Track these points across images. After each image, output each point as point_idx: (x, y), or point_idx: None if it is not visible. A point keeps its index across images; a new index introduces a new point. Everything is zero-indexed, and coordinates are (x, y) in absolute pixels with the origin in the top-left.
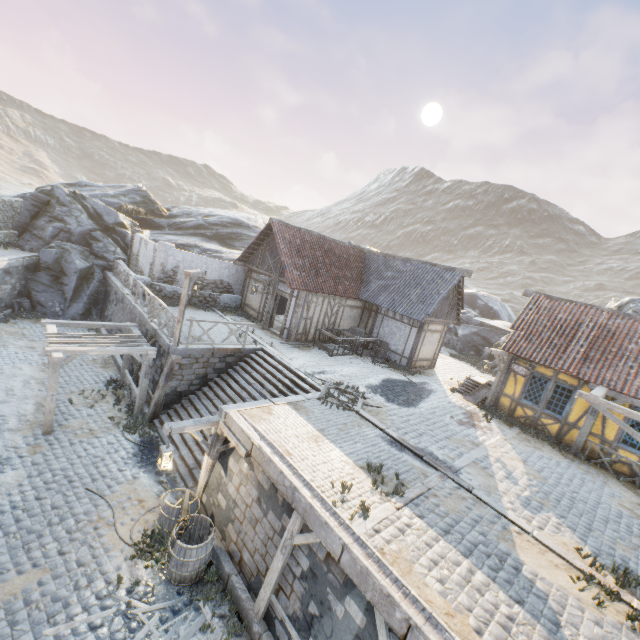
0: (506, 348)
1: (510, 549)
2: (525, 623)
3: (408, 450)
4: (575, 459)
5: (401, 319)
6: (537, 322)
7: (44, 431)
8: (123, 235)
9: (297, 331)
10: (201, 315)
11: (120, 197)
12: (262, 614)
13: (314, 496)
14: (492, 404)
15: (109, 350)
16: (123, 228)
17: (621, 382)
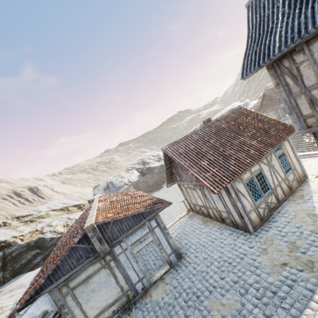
0: None
1: None
2: None
3: None
4: None
5: None
6: None
7: None
8: None
9: None
10: None
11: None
12: None
13: None
14: None
15: None
16: None
17: None
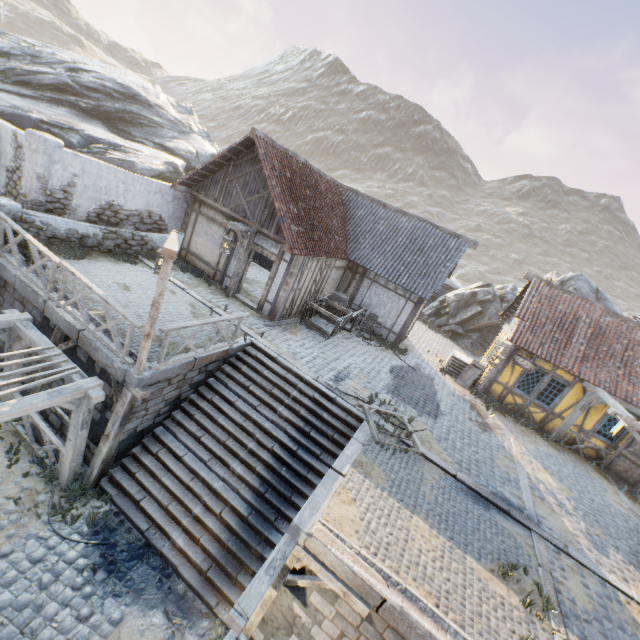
0: (514, 340)
1: None
2: None
3: (490, 503)
4: (558, 447)
5: (396, 290)
6: (540, 312)
7: None
8: None
9: (284, 307)
10: (131, 276)
11: None
12: None
13: None
14: (483, 389)
15: (7, 413)
16: None
17: (614, 384)
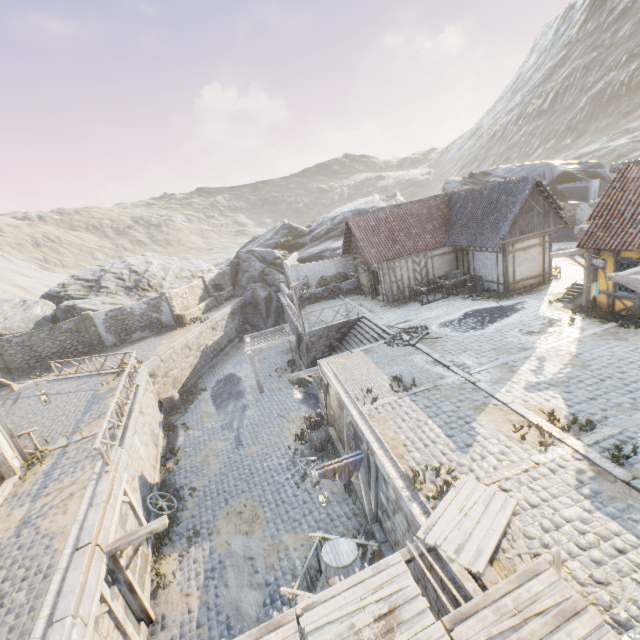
0: (580, 245)
1: (474, 413)
2: (443, 444)
3: (441, 364)
4: None
5: (485, 250)
6: (620, 201)
7: (260, 392)
8: (280, 265)
9: (392, 294)
10: (328, 304)
11: (274, 237)
12: None
13: (348, 396)
14: (590, 305)
15: (271, 344)
16: (279, 260)
17: None
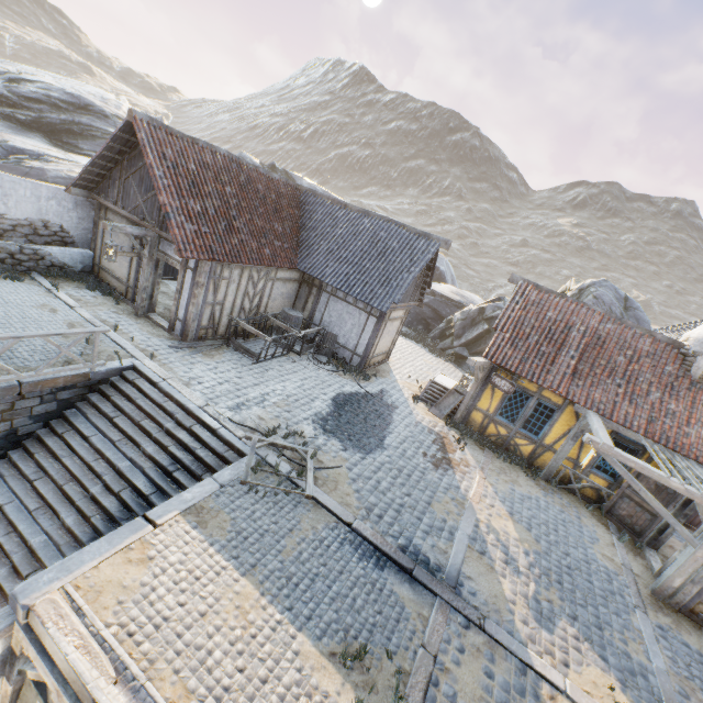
0: (489, 356)
1: None
2: None
3: (390, 560)
4: (548, 487)
5: (355, 303)
6: (524, 321)
7: None
8: None
9: (199, 325)
10: (1, 293)
11: None
12: None
13: None
14: (461, 419)
15: None
16: None
17: (610, 406)
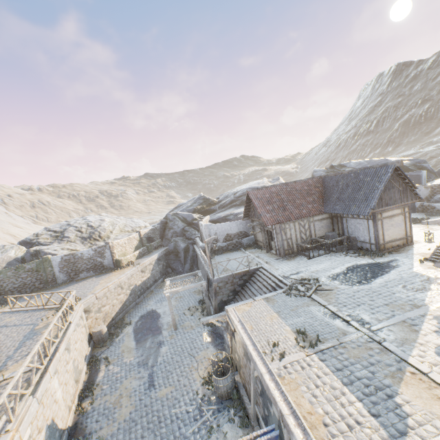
0: None
1: (393, 383)
2: (370, 427)
3: (339, 318)
4: None
5: (357, 217)
6: None
7: (174, 328)
8: (196, 224)
9: (283, 249)
10: (232, 255)
11: (193, 205)
12: (254, 416)
13: (255, 349)
14: None
15: (186, 287)
16: (196, 220)
17: None
